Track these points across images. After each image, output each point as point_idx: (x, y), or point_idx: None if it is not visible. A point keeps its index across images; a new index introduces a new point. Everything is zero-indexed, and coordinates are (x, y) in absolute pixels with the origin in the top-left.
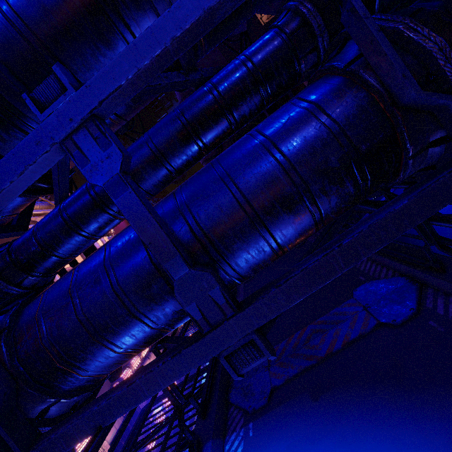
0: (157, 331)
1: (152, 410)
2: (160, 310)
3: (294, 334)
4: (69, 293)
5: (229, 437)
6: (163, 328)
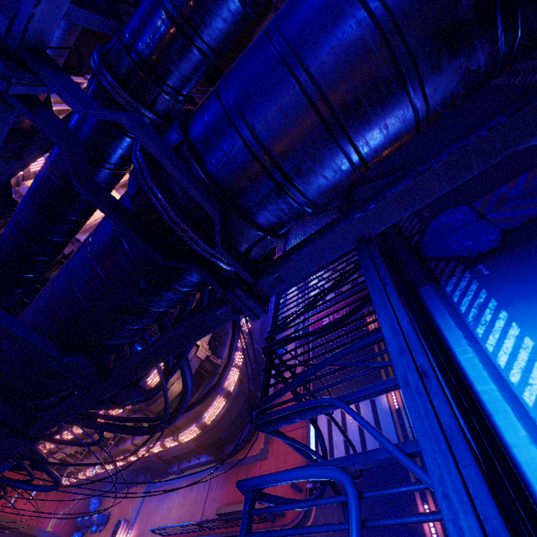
0: (413, 126)
1: (292, 292)
2: (448, 68)
3: (518, 178)
4: (282, 60)
5: (446, 282)
6: (423, 119)
